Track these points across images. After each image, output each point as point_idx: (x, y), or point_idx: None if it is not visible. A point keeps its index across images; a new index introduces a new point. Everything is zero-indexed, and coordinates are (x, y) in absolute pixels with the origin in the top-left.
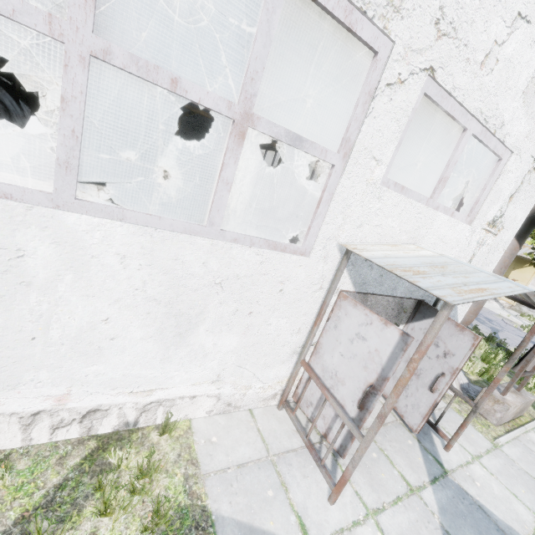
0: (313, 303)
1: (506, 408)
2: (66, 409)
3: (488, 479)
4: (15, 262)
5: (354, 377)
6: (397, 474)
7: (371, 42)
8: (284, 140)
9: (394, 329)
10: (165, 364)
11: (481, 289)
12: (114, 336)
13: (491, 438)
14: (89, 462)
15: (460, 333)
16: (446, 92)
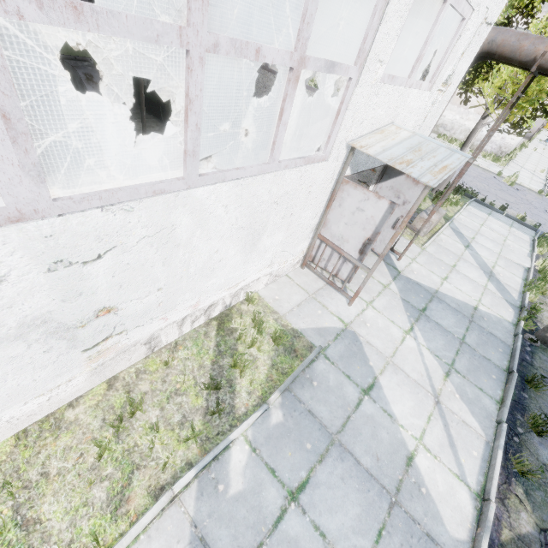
0: (326, 193)
1: (431, 224)
2: (198, 310)
3: (420, 269)
4: (171, 235)
5: (355, 236)
6: (376, 282)
7: None
8: (323, 70)
9: (385, 201)
10: (245, 265)
11: (445, 167)
12: (221, 259)
13: (420, 245)
14: (221, 331)
15: (415, 187)
16: None
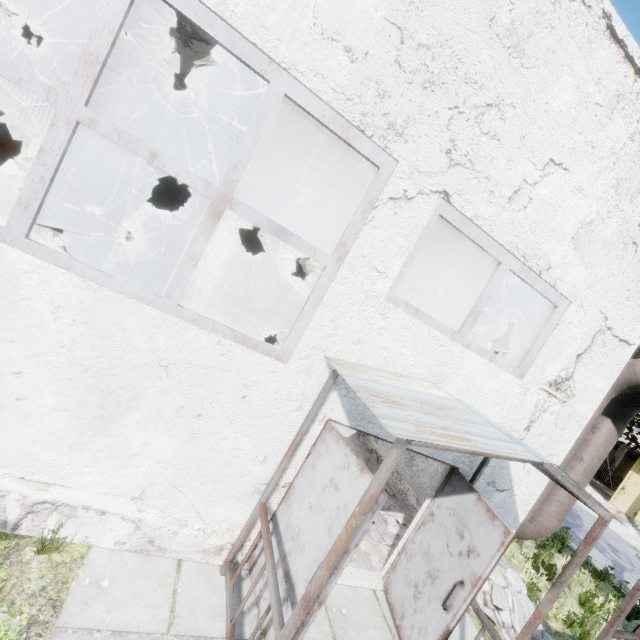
0: (288, 426)
1: None
2: None
3: None
4: None
5: (315, 542)
6: None
7: (372, 157)
8: (266, 228)
9: (368, 479)
10: (76, 453)
11: (463, 438)
12: (22, 396)
13: None
14: None
15: (489, 523)
16: (468, 219)
